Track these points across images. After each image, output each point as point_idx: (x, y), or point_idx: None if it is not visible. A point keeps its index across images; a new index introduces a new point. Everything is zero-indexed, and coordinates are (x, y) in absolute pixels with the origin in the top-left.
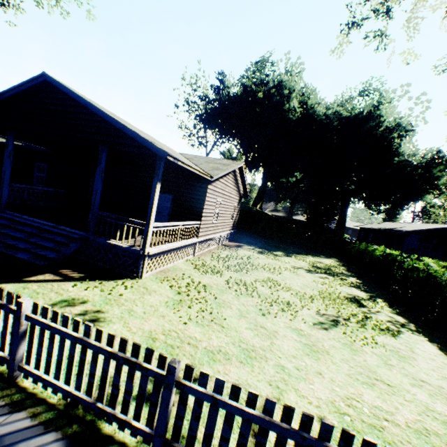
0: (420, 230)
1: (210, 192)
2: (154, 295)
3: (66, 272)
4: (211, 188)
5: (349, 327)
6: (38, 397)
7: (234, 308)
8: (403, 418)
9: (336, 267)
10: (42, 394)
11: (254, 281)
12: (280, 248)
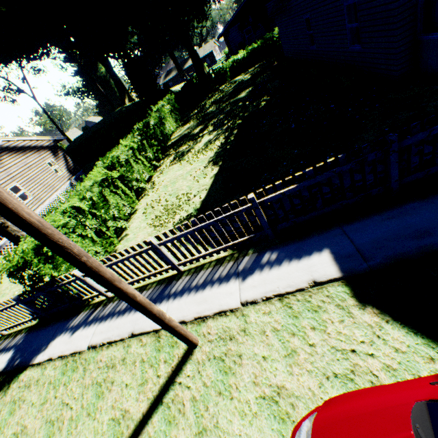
0: (234, 18)
1: None
2: None
3: None
4: None
5: None
6: None
7: None
8: None
9: None
10: None
11: None
12: None
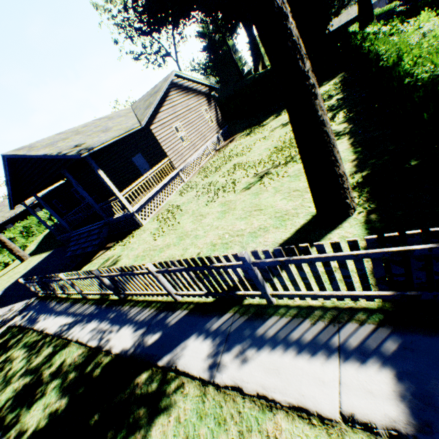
0: None
1: (158, 130)
2: (146, 232)
3: (109, 245)
4: (155, 126)
5: (272, 174)
6: (92, 299)
7: (190, 212)
8: (250, 229)
9: (327, 92)
10: (95, 297)
11: (219, 177)
12: (276, 111)
